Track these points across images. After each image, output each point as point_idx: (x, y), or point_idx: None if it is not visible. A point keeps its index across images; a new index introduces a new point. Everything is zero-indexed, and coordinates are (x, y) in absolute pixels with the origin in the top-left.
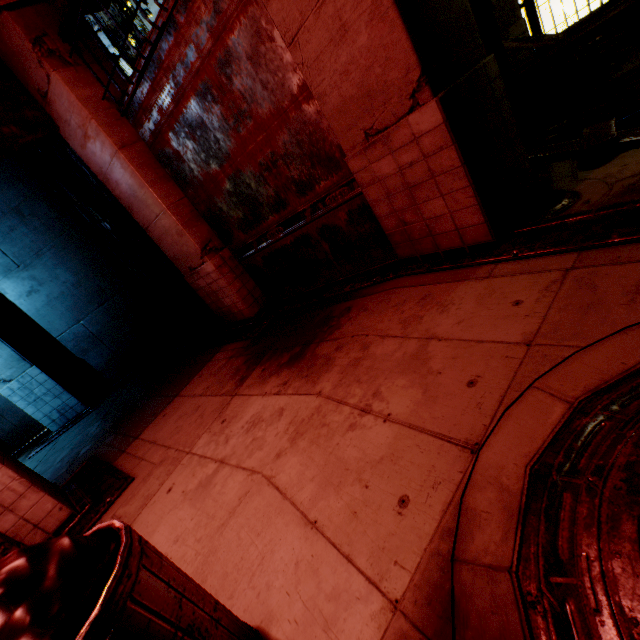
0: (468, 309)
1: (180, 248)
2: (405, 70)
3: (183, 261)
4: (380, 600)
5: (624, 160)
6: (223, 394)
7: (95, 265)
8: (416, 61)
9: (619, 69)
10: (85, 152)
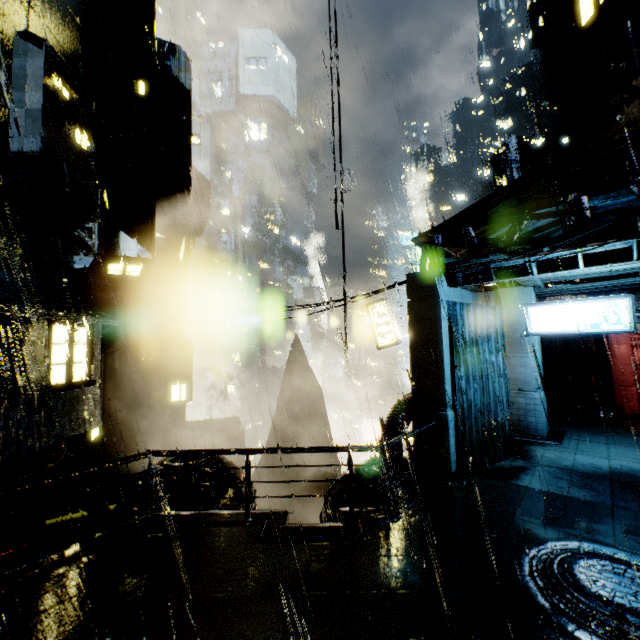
0: None
1: (624, 377)
2: None
3: (619, 382)
4: None
5: None
6: None
7: None
8: None
9: None
10: (612, 335)
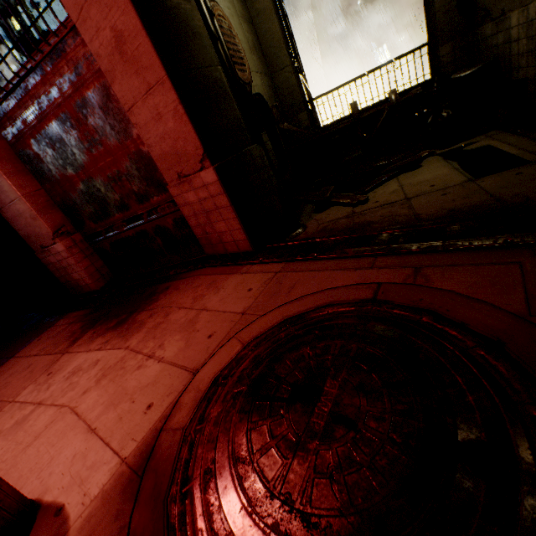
0: (228, 292)
1: (33, 229)
2: (196, 147)
3: (35, 240)
4: (117, 460)
5: (330, 211)
6: (56, 353)
7: None
8: (201, 145)
9: (348, 155)
10: None
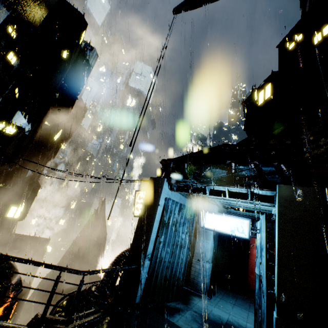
0: None
1: (254, 267)
2: None
3: (251, 269)
4: None
5: None
6: None
7: (215, 246)
8: None
9: None
10: (252, 242)
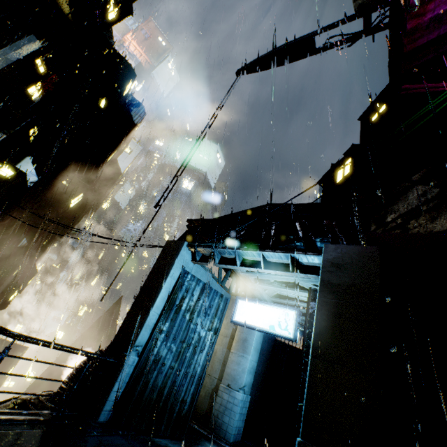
0: None
1: None
2: None
3: None
4: None
5: None
6: None
7: (264, 374)
8: None
9: None
10: None
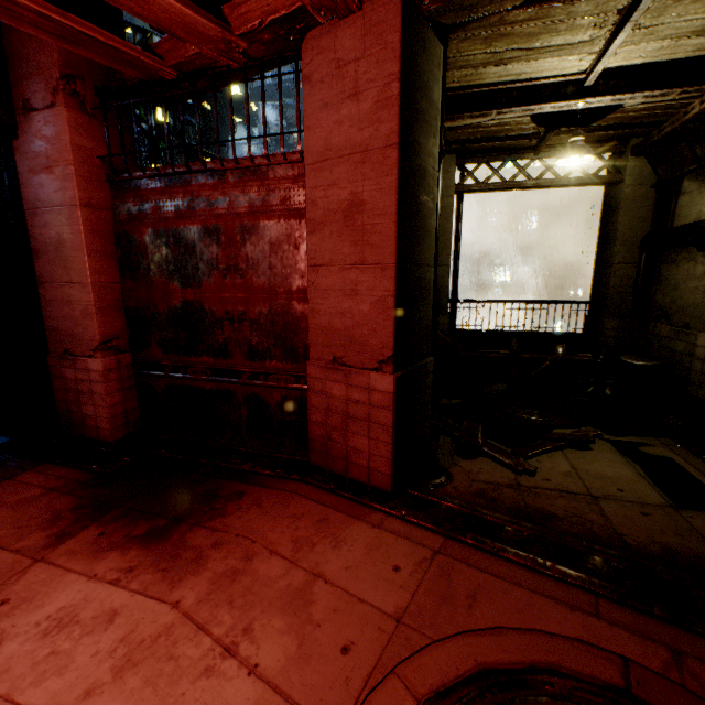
0: (358, 555)
1: (73, 325)
2: (383, 345)
3: (64, 339)
4: None
5: (481, 464)
6: (19, 550)
7: None
8: (393, 346)
9: (490, 387)
10: (31, 176)
